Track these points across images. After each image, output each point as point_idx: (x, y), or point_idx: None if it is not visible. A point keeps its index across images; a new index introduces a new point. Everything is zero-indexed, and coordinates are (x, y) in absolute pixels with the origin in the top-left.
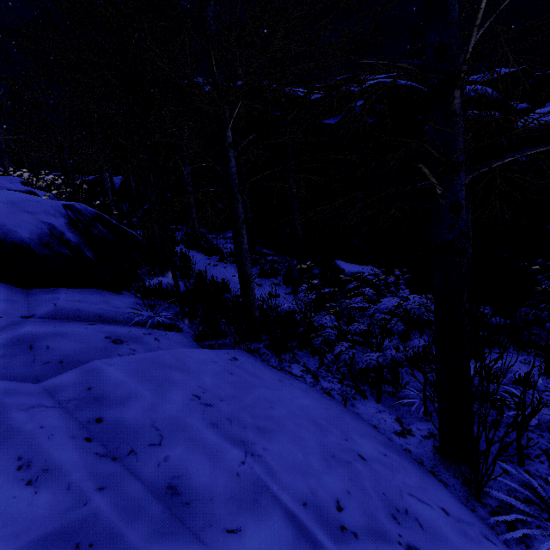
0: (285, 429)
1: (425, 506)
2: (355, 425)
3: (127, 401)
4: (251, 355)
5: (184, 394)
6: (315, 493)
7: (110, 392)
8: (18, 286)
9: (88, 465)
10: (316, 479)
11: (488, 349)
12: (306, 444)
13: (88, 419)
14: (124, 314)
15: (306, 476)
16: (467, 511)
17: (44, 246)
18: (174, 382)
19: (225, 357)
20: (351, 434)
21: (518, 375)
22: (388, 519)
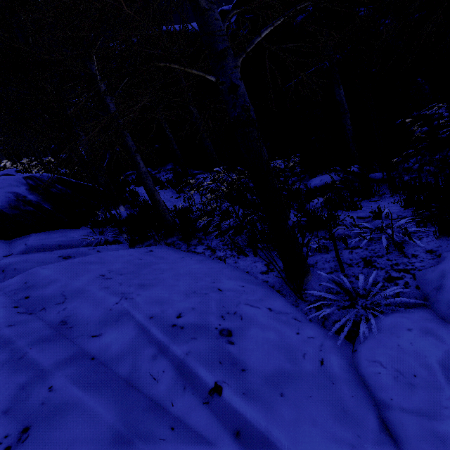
0: (164, 283)
1: (254, 308)
2: (229, 274)
3: (49, 285)
4: (167, 247)
5: (93, 275)
6: (164, 312)
7: (39, 282)
8: (4, 239)
9: (8, 317)
10: (171, 305)
11: (368, 200)
12: (175, 289)
13: (21, 298)
14: (77, 241)
15: (163, 304)
16: (291, 308)
17: (13, 208)
18: (89, 270)
19: (142, 251)
20: (221, 279)
21: (375, 212)
22: (216, 318)
